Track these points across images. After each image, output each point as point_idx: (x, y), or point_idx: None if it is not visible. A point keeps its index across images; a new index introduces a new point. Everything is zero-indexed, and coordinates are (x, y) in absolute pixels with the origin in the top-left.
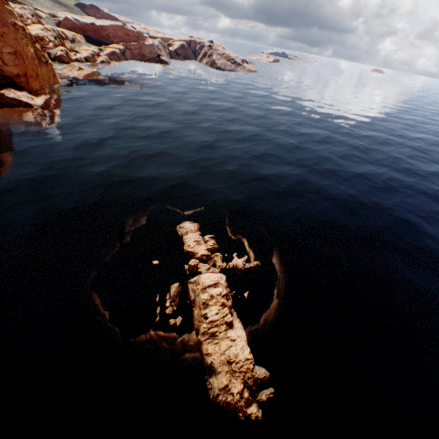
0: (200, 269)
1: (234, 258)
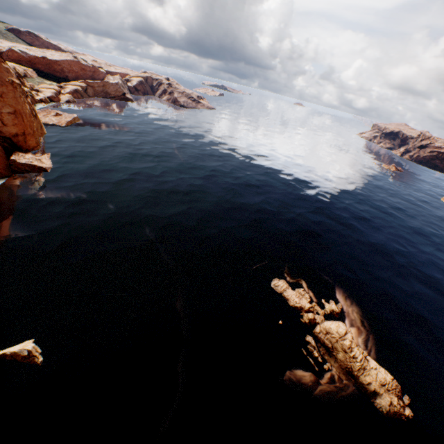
0: (317, 320)
1: (326, 304)
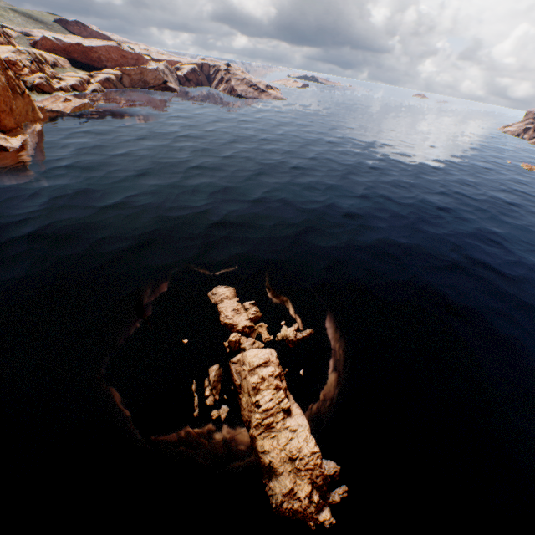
0: (243, 344)
1: (283, 327)
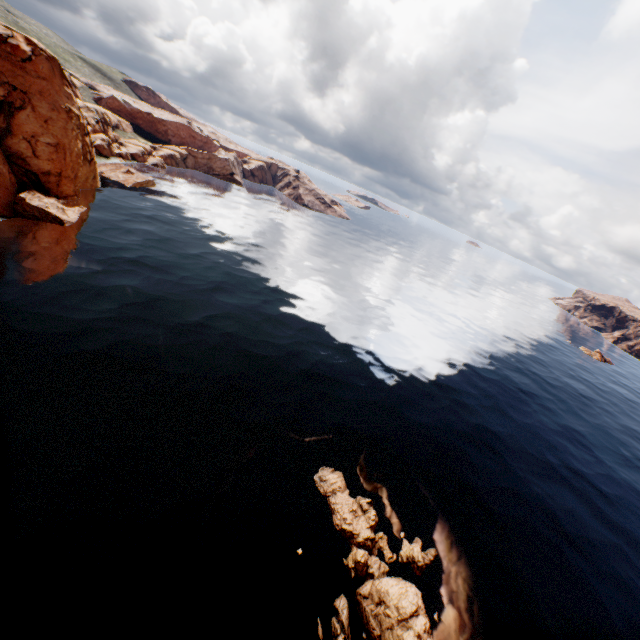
0: (372, 568)
1: (405, 542)
